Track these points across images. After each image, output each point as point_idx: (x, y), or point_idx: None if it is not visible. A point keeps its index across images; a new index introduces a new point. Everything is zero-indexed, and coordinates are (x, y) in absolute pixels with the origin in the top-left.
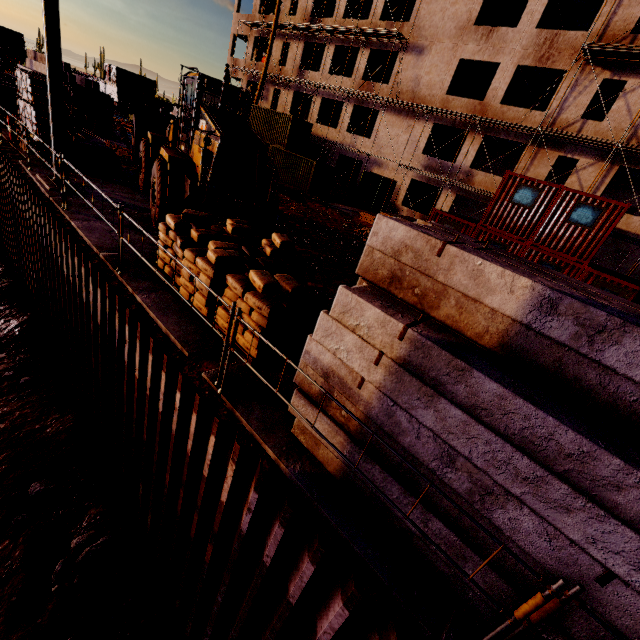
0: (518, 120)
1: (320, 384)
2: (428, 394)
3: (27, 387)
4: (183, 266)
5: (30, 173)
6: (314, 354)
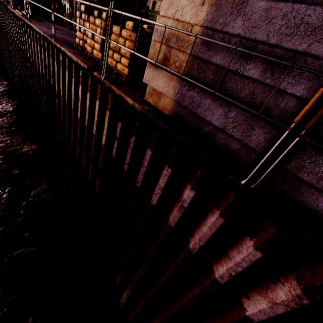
0: None
1: (163, 51)
2: (239, 3)
3: (15, 132)
4: (83, 1)
5: (12, 9)
6: (160, 28)
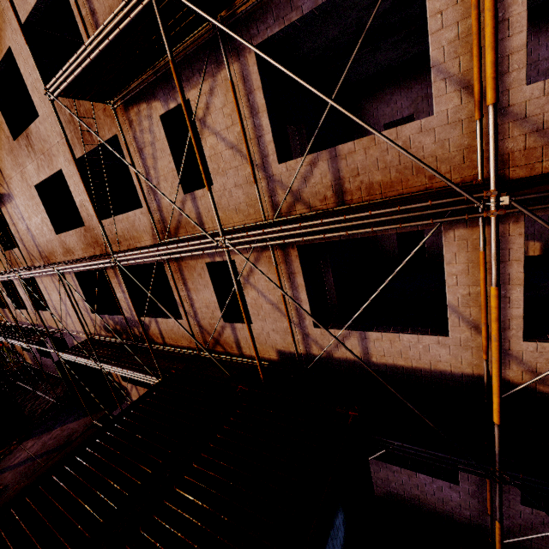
0: (129, 233)
1: None
2: None
3: None
4: None
5: None
6: None
